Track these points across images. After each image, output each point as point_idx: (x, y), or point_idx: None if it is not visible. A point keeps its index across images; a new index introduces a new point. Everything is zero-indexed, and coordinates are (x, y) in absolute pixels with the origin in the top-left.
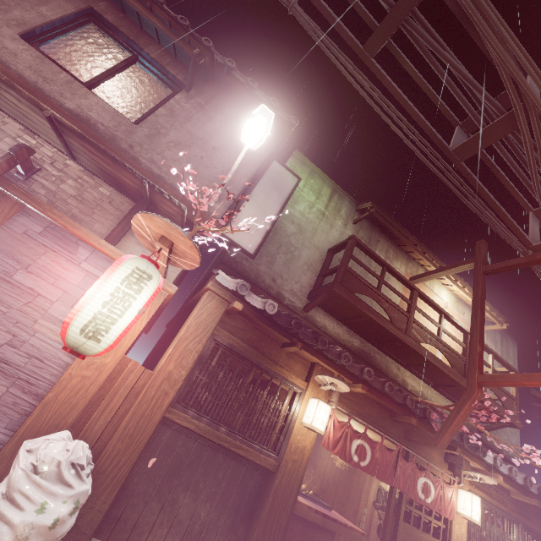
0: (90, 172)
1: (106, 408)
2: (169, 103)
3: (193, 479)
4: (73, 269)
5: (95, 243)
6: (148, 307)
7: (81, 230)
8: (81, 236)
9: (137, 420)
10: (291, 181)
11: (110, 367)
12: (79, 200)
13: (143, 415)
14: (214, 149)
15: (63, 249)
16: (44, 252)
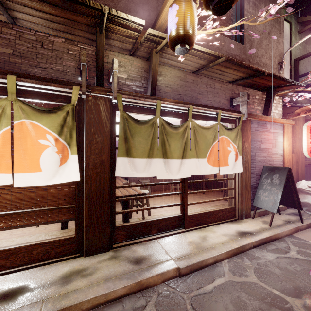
0: (244, 87)
1: (293, 170)
2: (245, 15)
3: (307, 176)
4: (269, 134)
5: (273, 120)
6: (289, 134)
7: (268, 118)
8: (269, 120)
9: (301, 169)
10: (287, 28)
11: (290, 159)
12: (248, 104)
13: (301, 167)
14: (268, 34)
15: (264, 129)
16: (261, 133)
